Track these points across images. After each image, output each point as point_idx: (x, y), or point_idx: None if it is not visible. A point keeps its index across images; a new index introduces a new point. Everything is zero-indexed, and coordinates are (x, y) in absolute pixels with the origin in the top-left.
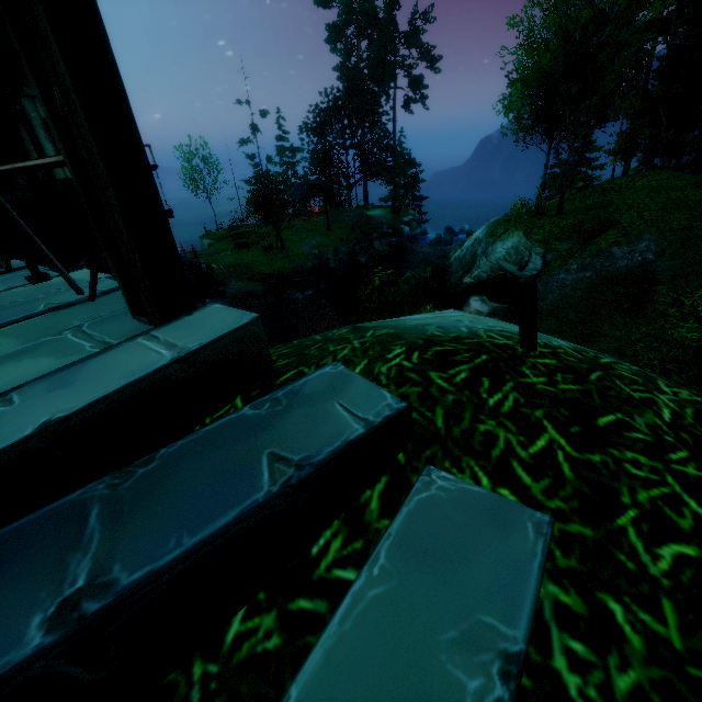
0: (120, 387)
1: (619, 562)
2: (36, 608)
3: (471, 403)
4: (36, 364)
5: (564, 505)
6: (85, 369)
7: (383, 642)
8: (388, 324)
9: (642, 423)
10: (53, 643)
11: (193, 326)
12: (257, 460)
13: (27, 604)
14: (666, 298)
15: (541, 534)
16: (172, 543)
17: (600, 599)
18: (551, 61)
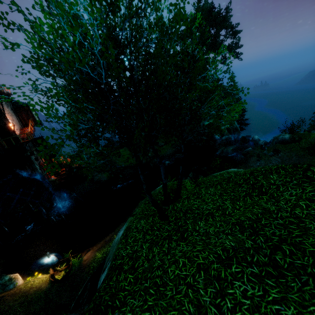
0: None
1: None
2: None
3: None
4: None
5: None
6: None
7: None
8: None
9: None
10: None
11: None
12: None
13: None
14: None
15: None
16: None
17: None
18: None
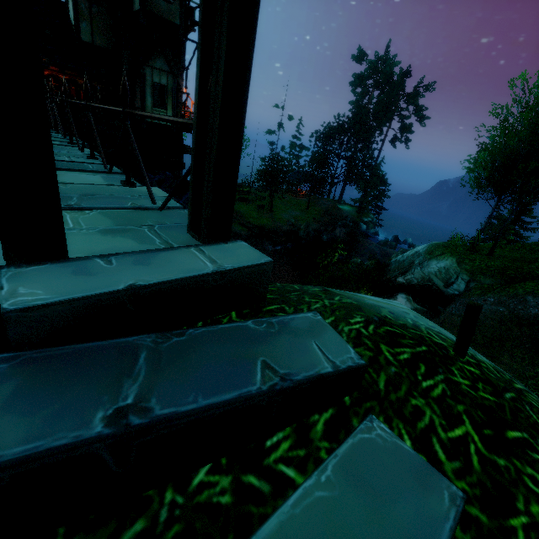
0: (179, 278)
1: None
2: (101, 406)
3: (408, 379)
4: (125, 242)
5: (468, 488)
6: (157, 257)
7: (322, 534)
8: (351, 296)
9: None
10: (108, 434)
11: (228, 252)
12: (253, 362)
13: (95, 401)
14: None
15: (454, 504)
16: (191, 398)
17: None
18: (517, 144)
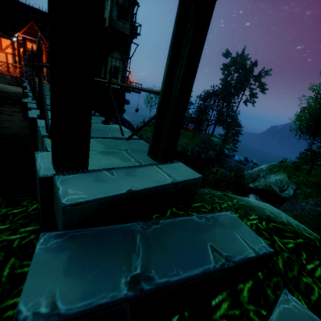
0: (154, 186)
1: None
2: (122, 274)
3: (297, 262)
4: (115, 160)
5: None
6: (137, 171)
7: None
8: (242, 199)
9: None
10: (132, 296)
11: (175, 169)
12: (205, 246)
13: (118, 270)
14: None
15: None
16: (175, 271)
17: None
18: None
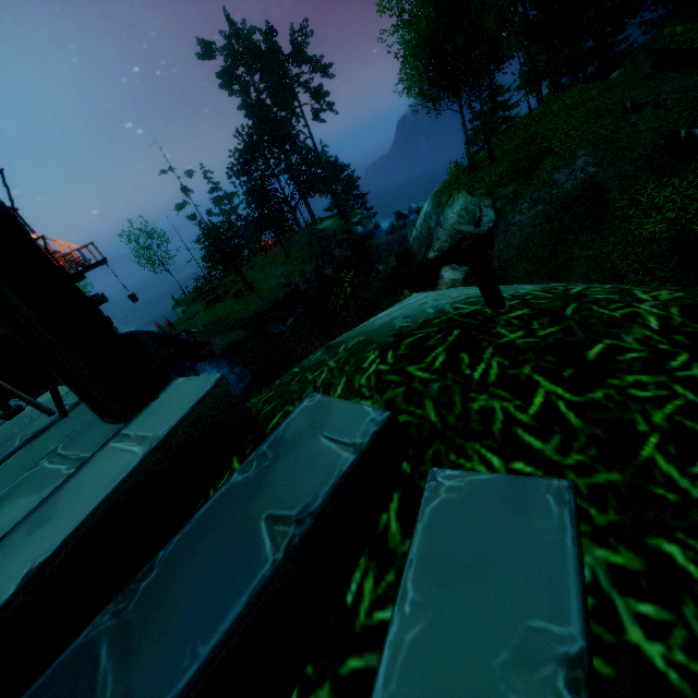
0: (97, 505)
1: (658, 497)
2: None
3: (456, 384)
4: (16, 508)
5: (582, 457)
6: (61, 496)
7: (434, 692)
8: (358, 331)
9: (632, 341)
10: None
11: (160, 410)
12: (255, 529)
13: None
14: (621, 203)
15: (564, 504)
16: (187, 659)
17: (653, 546)
18: (430, 29)
